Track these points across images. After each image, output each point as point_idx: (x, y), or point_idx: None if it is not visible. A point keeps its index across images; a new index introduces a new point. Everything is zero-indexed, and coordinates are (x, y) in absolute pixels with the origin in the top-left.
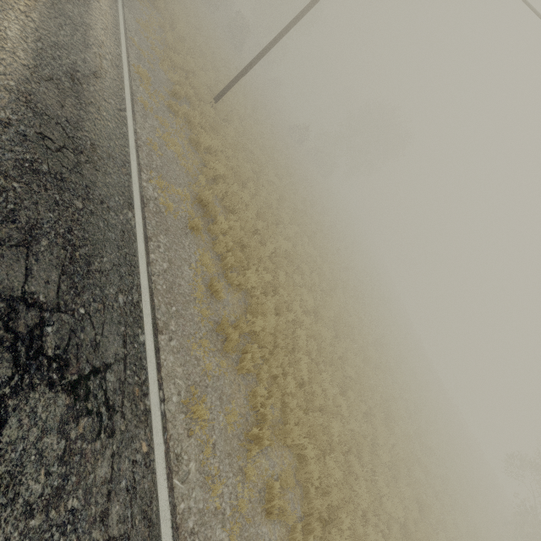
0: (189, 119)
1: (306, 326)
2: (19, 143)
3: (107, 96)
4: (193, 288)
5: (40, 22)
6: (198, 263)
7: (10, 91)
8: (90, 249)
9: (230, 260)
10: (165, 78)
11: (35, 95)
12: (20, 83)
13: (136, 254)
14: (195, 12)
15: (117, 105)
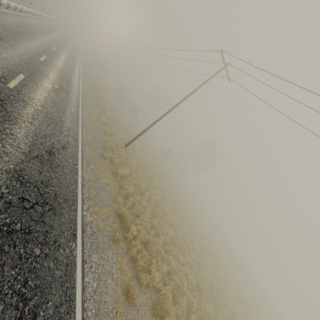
0: (112, 159)
1: (195, 306)
2: (4, 210)
3: (68, 158)
4: (115, 301)
5: (38, 125)
6: (118, 271)
7: (9, 172)
8: (39, 297)
9: (140, 262)
10: (100, 138)
11: (25, 170)
12: (17, 164)
13: (75, 284)
14: (114, 104)
15: (73, 162)
